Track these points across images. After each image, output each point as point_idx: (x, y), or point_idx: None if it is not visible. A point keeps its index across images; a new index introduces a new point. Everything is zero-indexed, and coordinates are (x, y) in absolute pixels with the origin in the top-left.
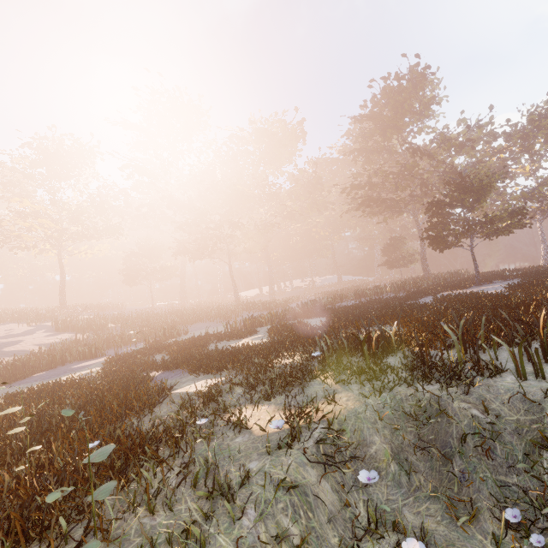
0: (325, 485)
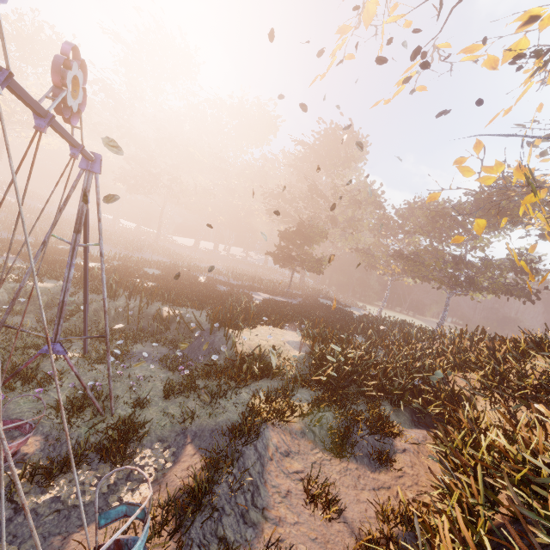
0: (6, 296)
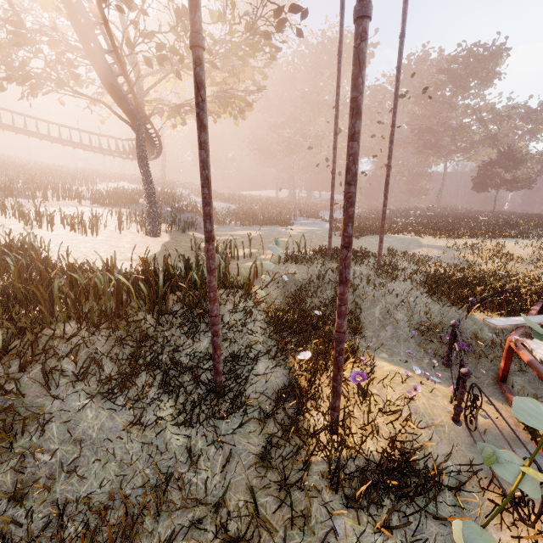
0: None
